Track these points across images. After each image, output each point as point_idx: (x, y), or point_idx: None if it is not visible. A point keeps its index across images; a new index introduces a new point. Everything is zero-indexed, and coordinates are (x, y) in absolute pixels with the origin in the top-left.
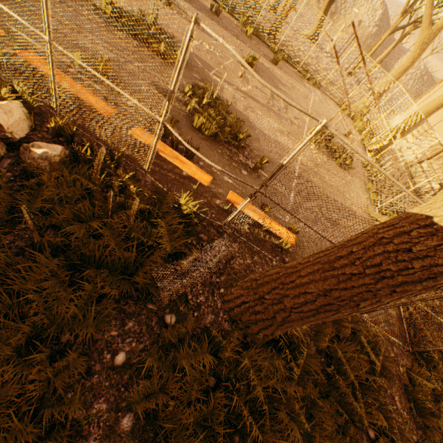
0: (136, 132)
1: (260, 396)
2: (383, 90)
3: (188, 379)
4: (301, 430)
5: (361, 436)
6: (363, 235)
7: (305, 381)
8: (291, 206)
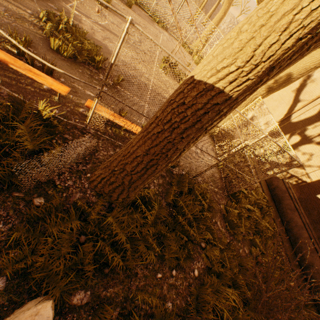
0: None
1: (121, 239)
2: (209, 34)
3: (60, 241)
4: (156, 254)
5: (197, 248)
6: (164, 104)
7: (157, 223)
8: (146, 113)
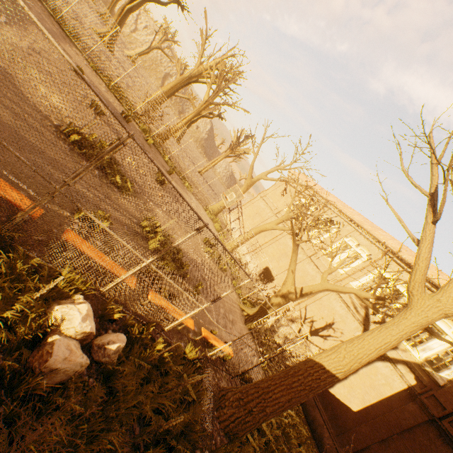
0: (153, 297)
1: None
2: None
3: None
4: None
5: None
6: (301, 370)
7: None
8: (215, 319)
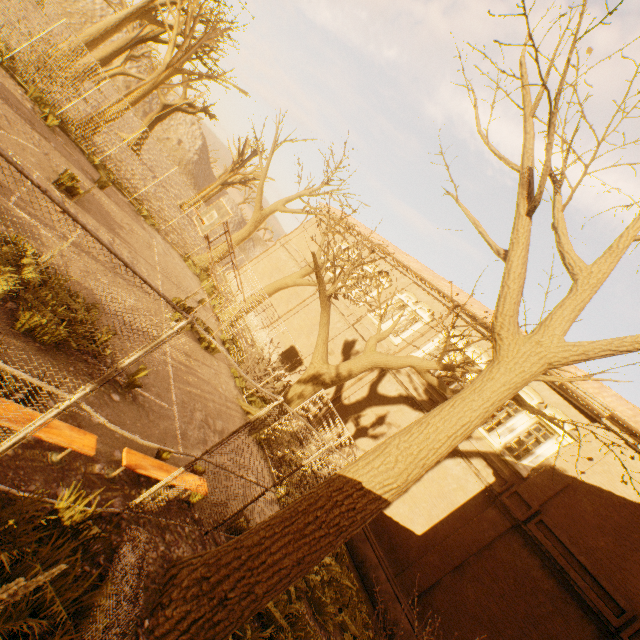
0: None
1: None
2: (226, 251)
3: None
4: None
5: None
6: (321, 498)
7: None
8: (180, 430)
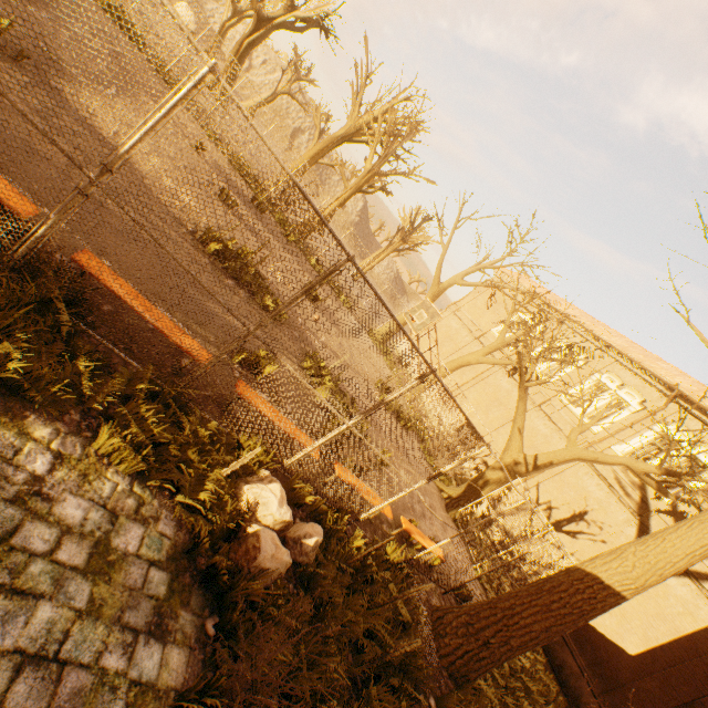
0: (340, 471)
1: None
2: (403, 324)
3: None
4: None
5: None
6: (563, 583)
7: None
8: (409, 503)
